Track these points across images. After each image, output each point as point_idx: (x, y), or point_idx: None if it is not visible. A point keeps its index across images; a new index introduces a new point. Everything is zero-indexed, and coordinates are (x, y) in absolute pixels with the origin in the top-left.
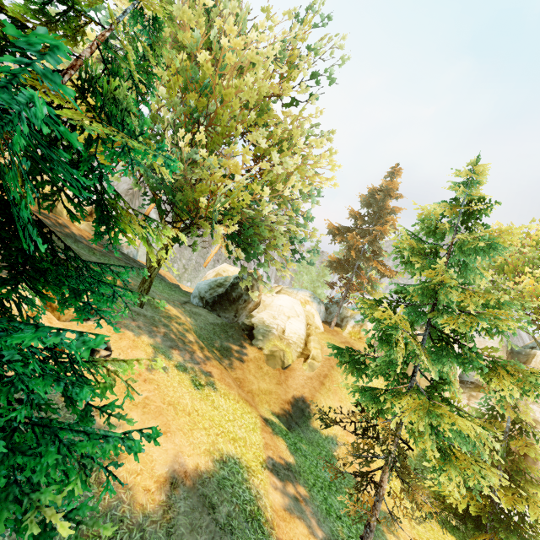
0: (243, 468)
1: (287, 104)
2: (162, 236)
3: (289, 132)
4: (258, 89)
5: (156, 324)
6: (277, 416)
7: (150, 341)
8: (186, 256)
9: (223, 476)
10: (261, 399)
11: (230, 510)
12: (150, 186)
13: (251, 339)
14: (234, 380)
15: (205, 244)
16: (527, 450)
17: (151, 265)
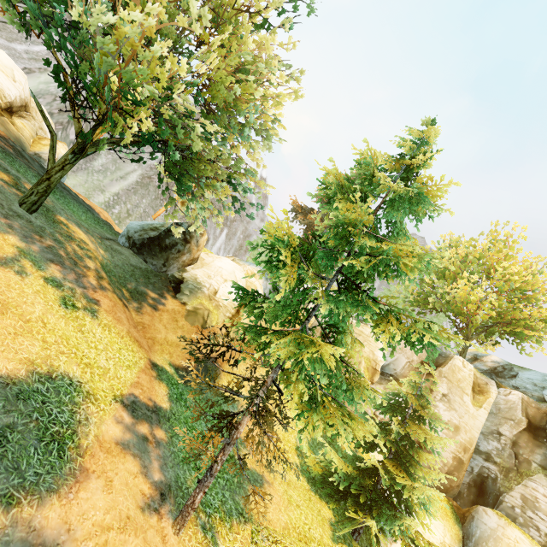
0: (80, 392)
1: (257, 25)
2: (108, 172)
3: (254, 59)
4: (229, 1)
5: (43, 234)
6: (175, 368)
7: (20, 244)
8: (133, 201)
9: (35, 389)
10: (164, 349)
11: (18, 423)
12: (46, 43)
13: (176, 292)
14: (131, 319)
15: (160, 195)
16: (419, 435)
17: (53, 166)
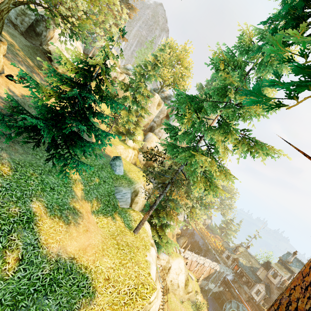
0: None
1: None
2: None
3: None
4: None
5: (14, 54)
6: None
7: (24, 69)
8: None
9: None
10: None
11: None
12: None
13: (50, 61)
14: None
15: None
16: (141, 120)
17: (1, 9)
